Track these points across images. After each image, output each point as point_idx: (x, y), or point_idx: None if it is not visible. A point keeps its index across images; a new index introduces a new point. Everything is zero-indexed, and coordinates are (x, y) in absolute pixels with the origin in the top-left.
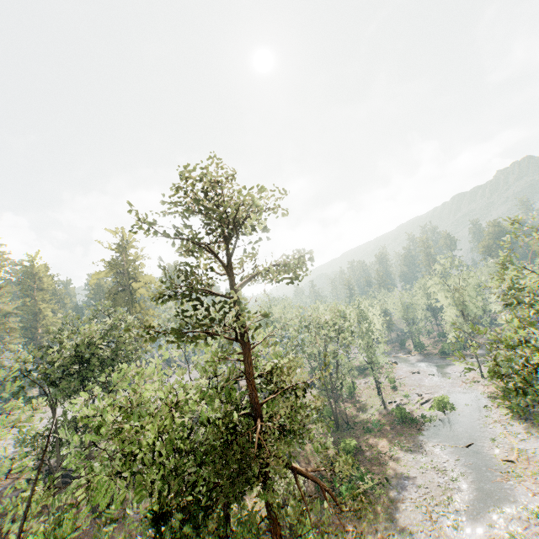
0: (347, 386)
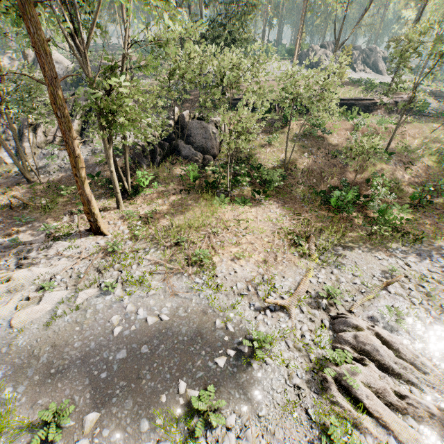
0: None
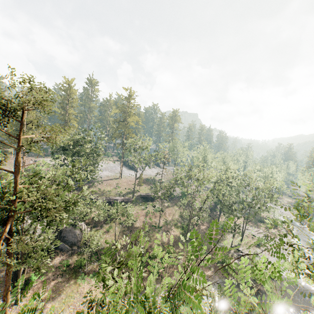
0: (222, 223)
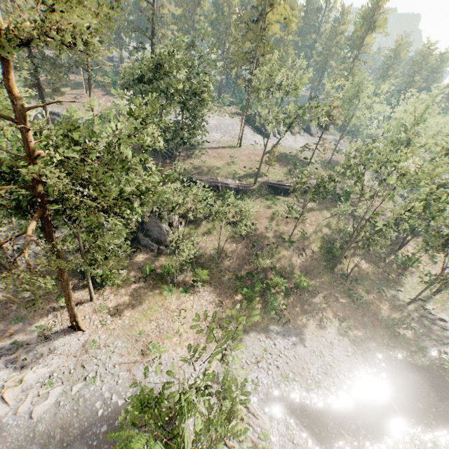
0: (406, 256)
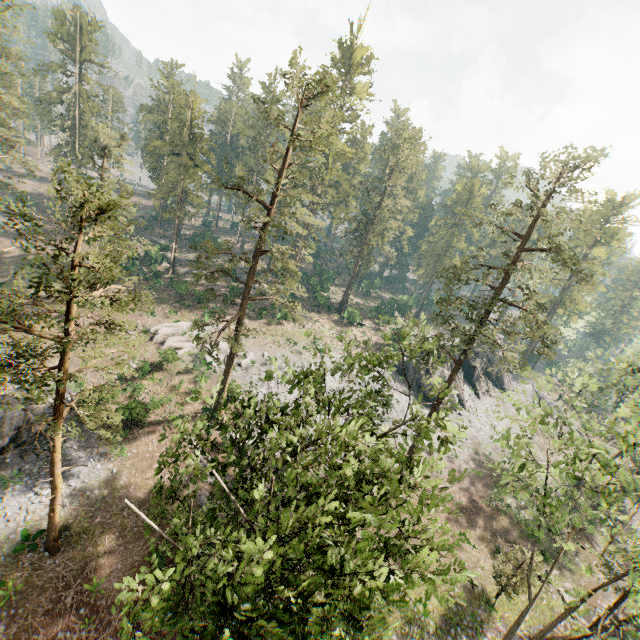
0: None
